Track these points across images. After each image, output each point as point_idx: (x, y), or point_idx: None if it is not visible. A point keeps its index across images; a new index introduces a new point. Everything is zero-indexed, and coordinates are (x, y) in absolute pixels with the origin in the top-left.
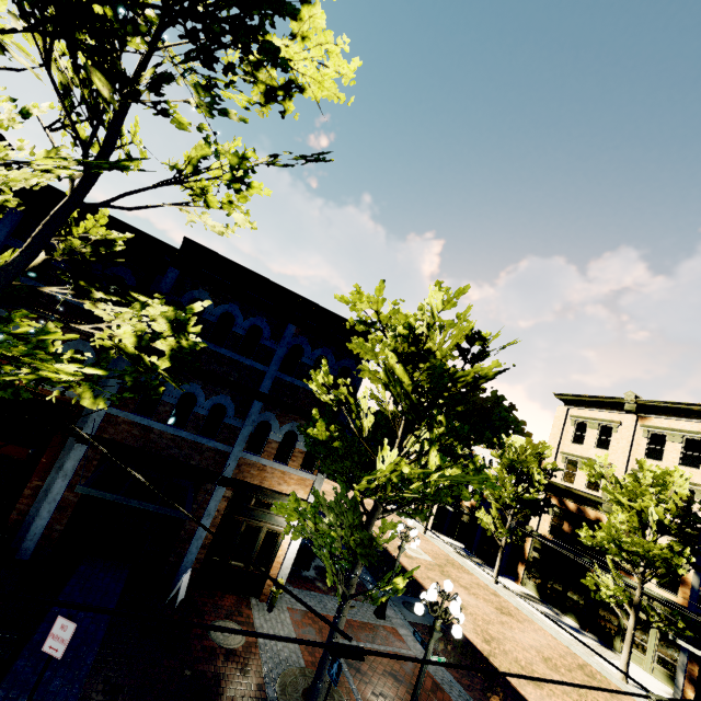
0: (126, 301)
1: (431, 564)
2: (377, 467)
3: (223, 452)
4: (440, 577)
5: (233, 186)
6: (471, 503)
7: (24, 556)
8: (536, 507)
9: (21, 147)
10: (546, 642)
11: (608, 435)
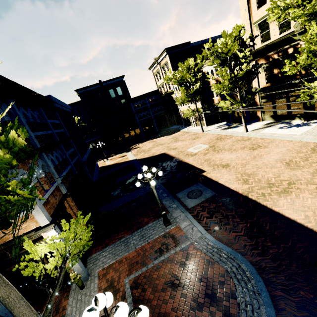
0: None
1: (207, 149)
2: None
3: None
4: (213, 154)
5: None
6: (218, 100)
7: None
8: (250, 75)
9: None
10: (285, 149)
11: None
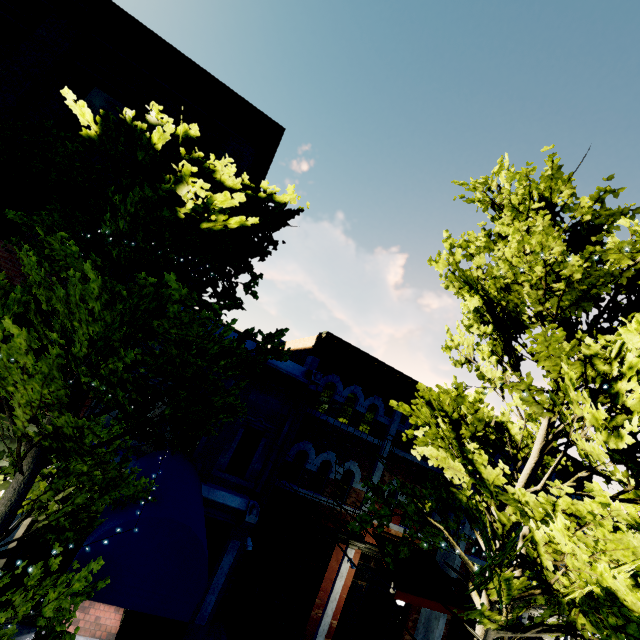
0: None
1: None
2: None
3: None
4: None
5: None
6: None
7: None
8: None
9: None
10: None
11: None
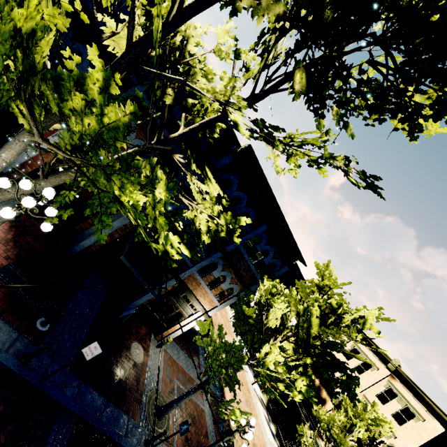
0: (203, 176)
1: None
2: (264, 351)
3: (186, 264)
4: None
5: (311, 162)
6: None
7: (72, 252)
8: None
9: (222, 77)
10: (258, 434)
11: (366, 368)
